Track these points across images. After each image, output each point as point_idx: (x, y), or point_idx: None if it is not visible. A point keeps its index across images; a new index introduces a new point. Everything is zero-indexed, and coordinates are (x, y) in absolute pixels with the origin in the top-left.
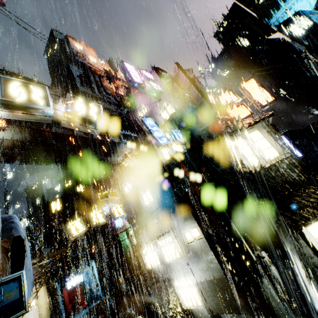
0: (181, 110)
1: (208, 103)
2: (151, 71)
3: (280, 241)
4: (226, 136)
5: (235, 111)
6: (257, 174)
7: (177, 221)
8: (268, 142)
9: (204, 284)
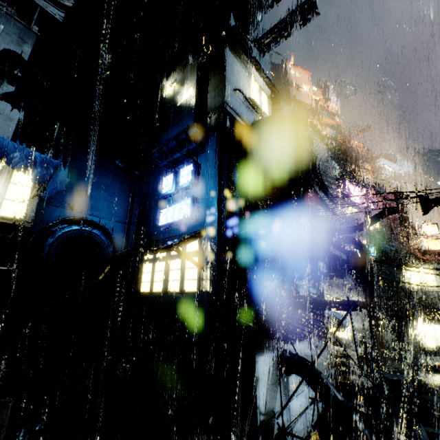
0: (382, 228)
1: (405, 235)
2: (371, 188)
3: (405, 325)
4: (403, 264)
5: (431, 241)
6: (413, 292)
7: (351, 294)
8: (434, 277)
9: (355, 329)
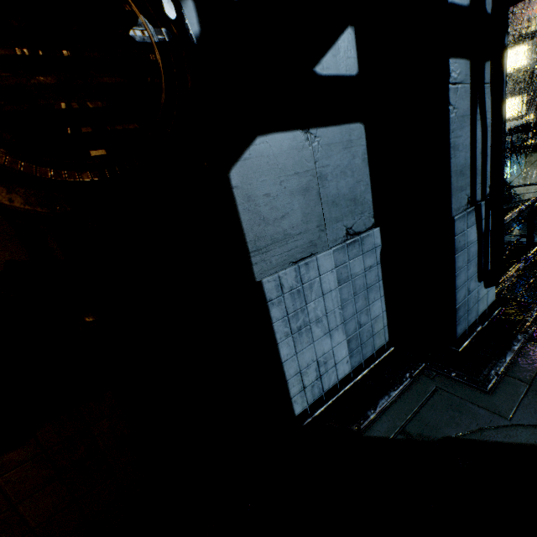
0: None
1: (512, 15)
2: None
3: None
4: None
5: None
6: None
7: None
8: (526, 55)
9: None
